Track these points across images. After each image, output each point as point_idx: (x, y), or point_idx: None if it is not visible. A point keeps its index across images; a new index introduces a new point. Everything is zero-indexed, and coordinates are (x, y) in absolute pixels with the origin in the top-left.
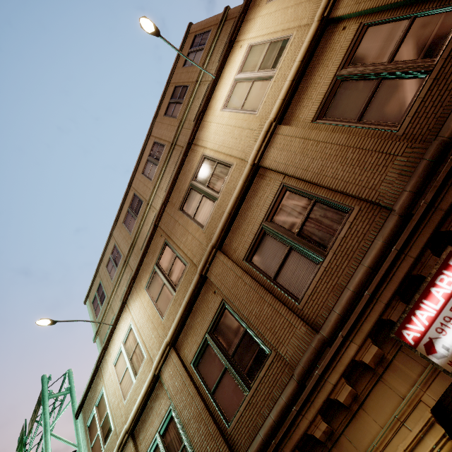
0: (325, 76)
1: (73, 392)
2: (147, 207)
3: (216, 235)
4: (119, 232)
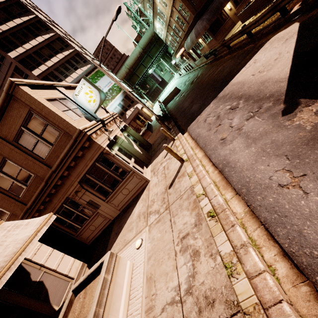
0: (175, 16)
1: (136, 3)
2: None
3: (167, 24)
4: None
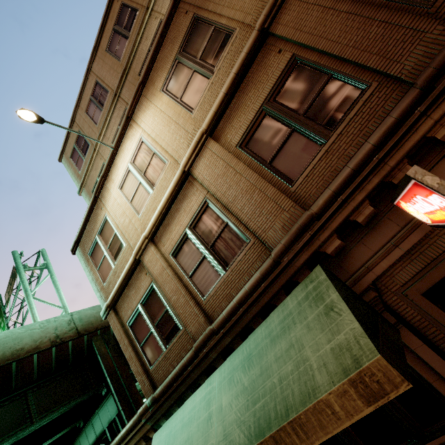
0: None
1: (50, 267)
2: (147, 13)
3: None
4: (101, 64)
